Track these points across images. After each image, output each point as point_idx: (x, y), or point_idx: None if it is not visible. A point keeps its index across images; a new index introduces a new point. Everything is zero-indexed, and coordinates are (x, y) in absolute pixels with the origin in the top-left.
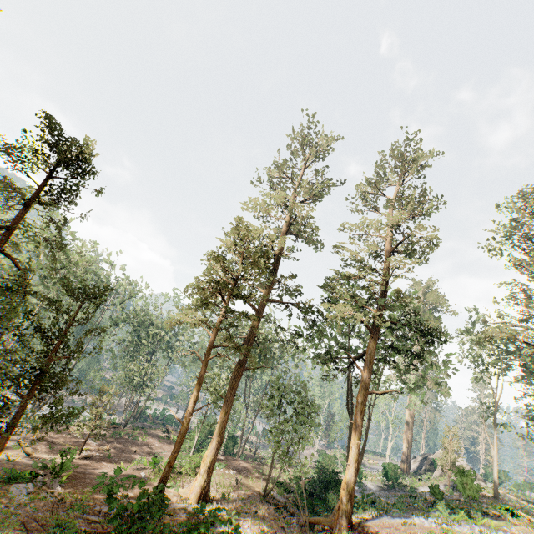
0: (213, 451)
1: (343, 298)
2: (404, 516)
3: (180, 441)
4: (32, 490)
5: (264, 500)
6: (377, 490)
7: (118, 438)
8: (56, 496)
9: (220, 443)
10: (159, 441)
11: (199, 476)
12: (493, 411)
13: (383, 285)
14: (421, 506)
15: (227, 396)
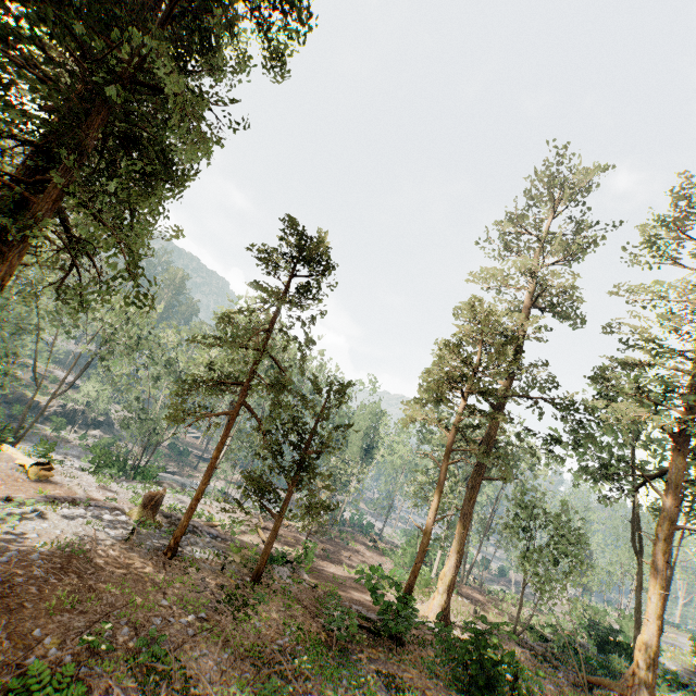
0: (452, 570)
1: (625, 393)
2: None
3: (423, 551)
4: (289, 573)
5: (515, 641)
6: (682, 672)
7: (328, 539)
8: (309, 584)
9: (459, 562)
10: (369, 550)
11: (438, 595)
12: None
13: (694, 375)
14: None
15: (464, 508)
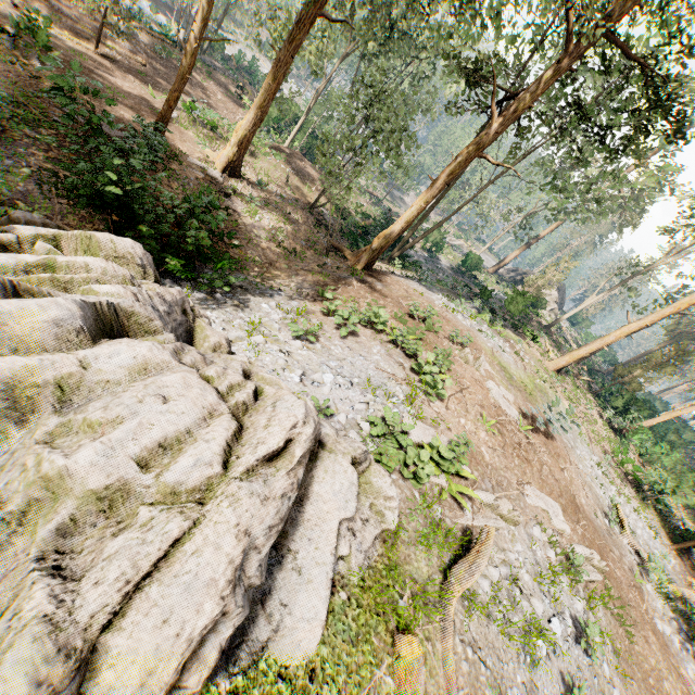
0: (247, 125)
1: None
2: (432, 291)
3: (182, 79)
4: None
5: (309, 211)
6: (446, 268)
7: (165, 59)
8: (30, 71)
9: (260, 120)
10: (225, 95)
11: (229, 147)
12: (637, 272)
13: None
14: (460, 295)
15: (280, 52)
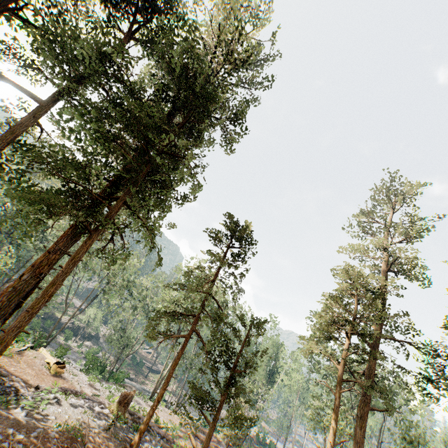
0: None
1: None
2: None
3: None
4: None
5: None
6: None
7: None
8: None
9: None
10: None
11: None
12: None
13: None
14: None
15: (356, 435)
